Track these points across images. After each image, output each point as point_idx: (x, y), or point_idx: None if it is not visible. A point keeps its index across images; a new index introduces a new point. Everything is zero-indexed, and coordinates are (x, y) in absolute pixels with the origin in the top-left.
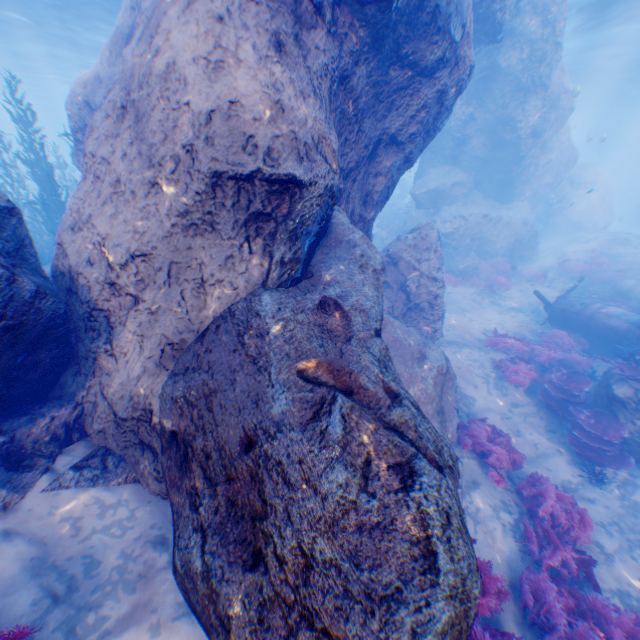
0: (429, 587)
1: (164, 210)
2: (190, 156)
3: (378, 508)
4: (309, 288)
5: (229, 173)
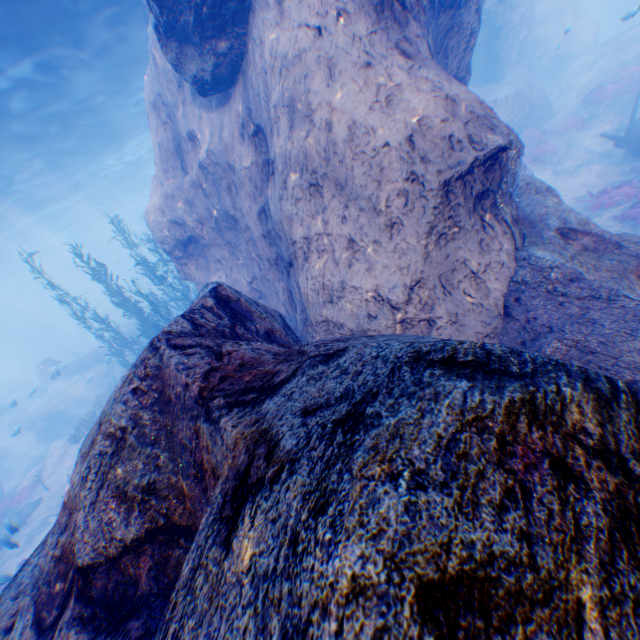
0: None
1: (411, 239)
2: (415, 183)
3: None
4: (535, 232)
5: (453, 176)
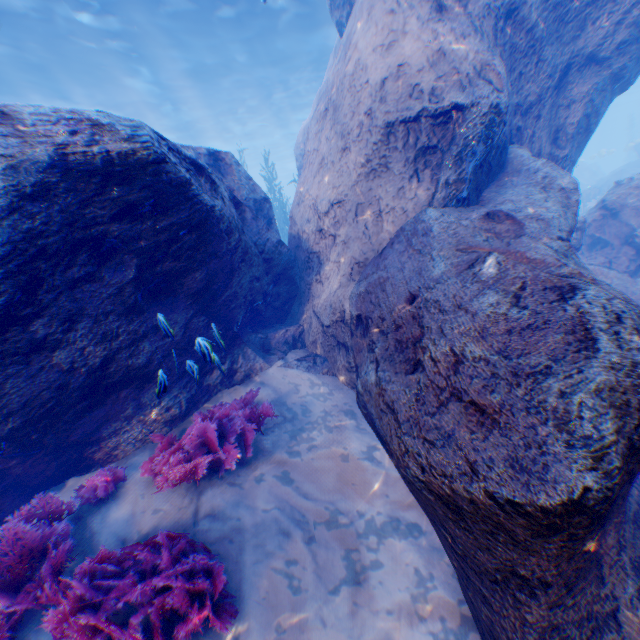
0: (582, 361)
1: (352, 167)
2: (369, 119)
3: (529, 317)
4: (476, 207)
5: (398, 120)
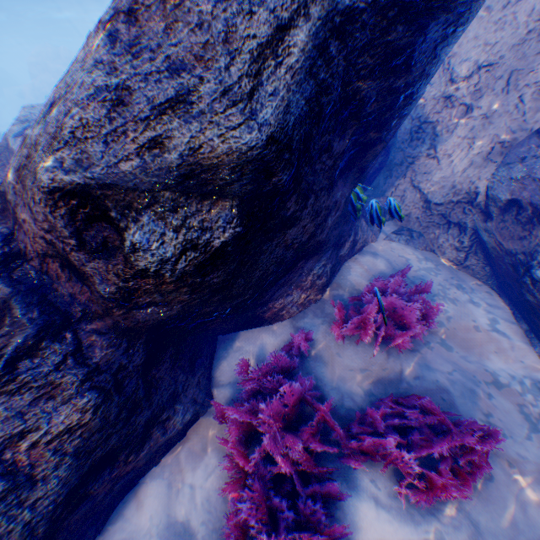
0: None
1: (520, 18)
2: None
3: None
4: None
5: None
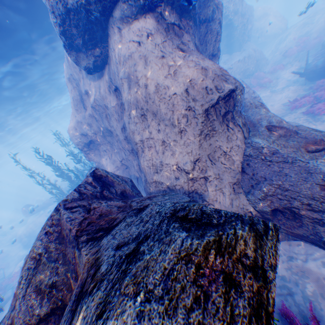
0: None
1: (191, 138)
2: (190, 111)
3: None
4: (255, 128)
5: (209, 106)
